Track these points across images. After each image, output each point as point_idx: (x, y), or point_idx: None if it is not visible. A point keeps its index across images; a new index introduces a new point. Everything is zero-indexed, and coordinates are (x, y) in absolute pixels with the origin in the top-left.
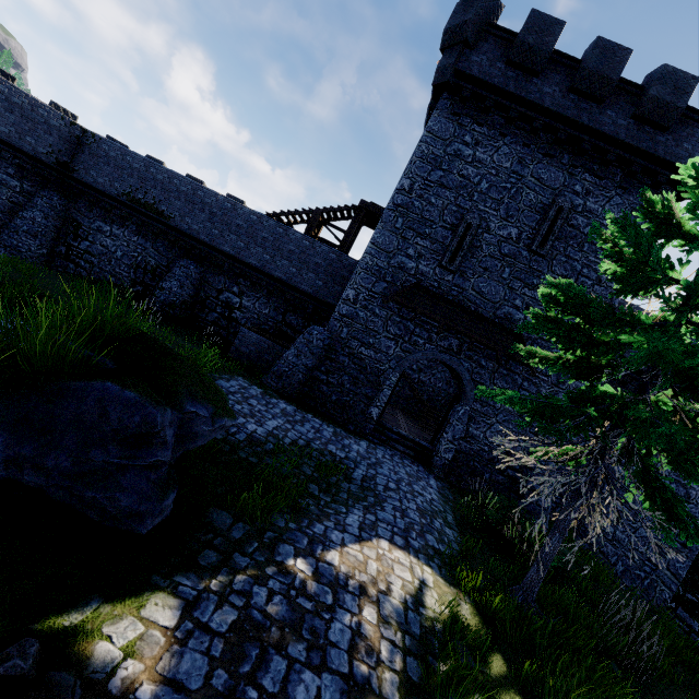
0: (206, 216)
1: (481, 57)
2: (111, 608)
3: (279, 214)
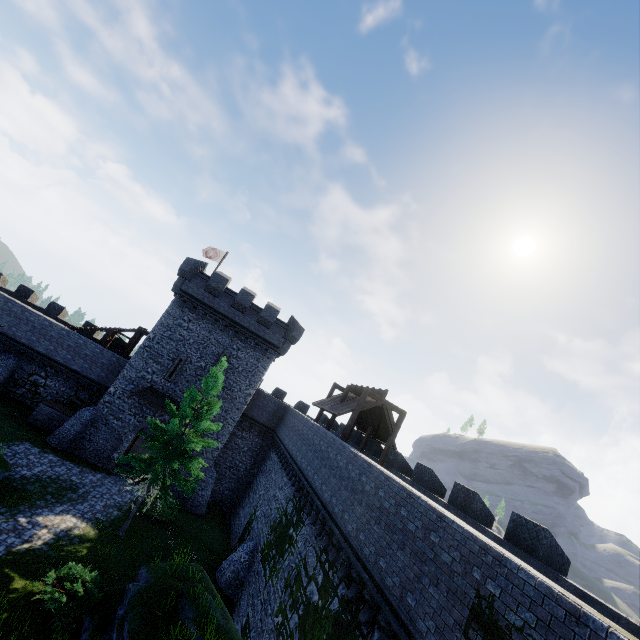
0: (29, 328)
1: (194, 285)
2: None
3: (84, 328)
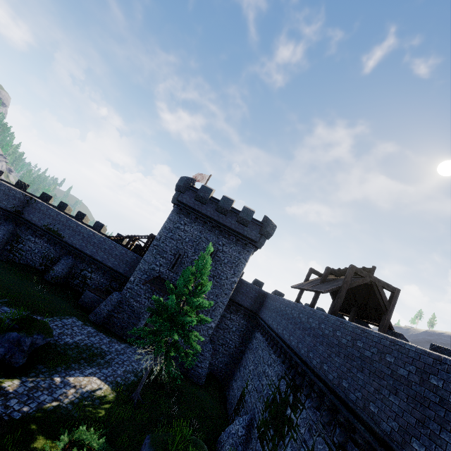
0: (81, 237)
1: (186, 196)
2: (7, 379)
3: (115, 236)
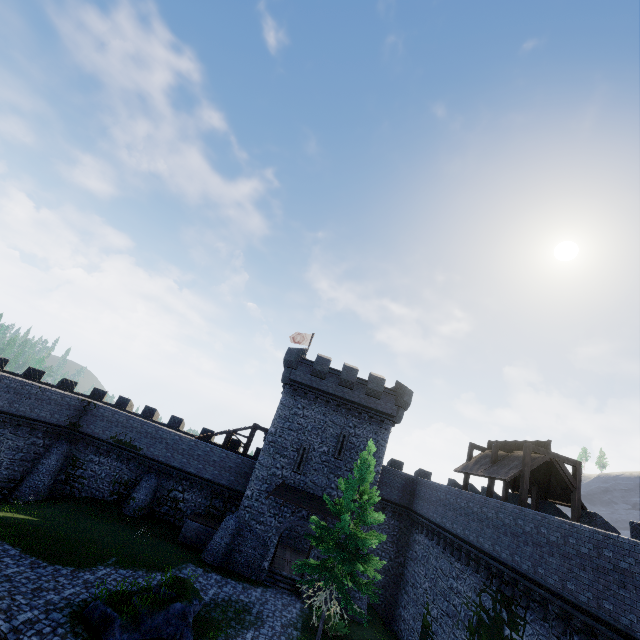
0: (164, 446)
1: (300, 372)
2: None
3: (207, 435)
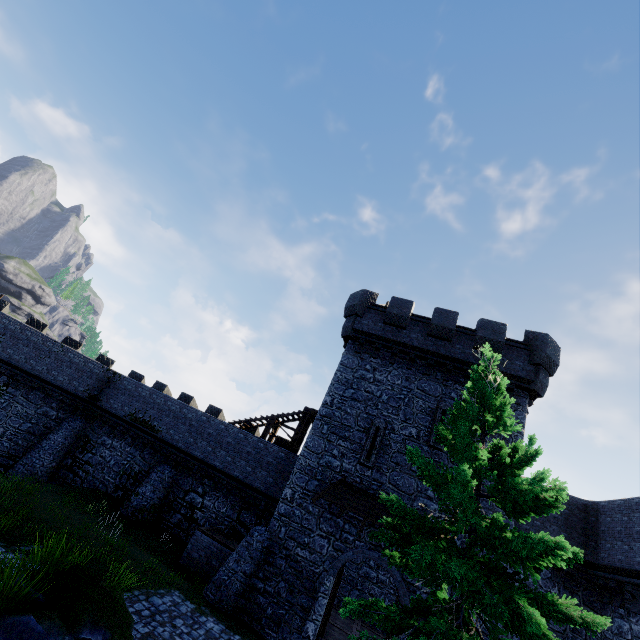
0: (186, 428)
1: (368, 321)
2: None
3: (243, 421)
